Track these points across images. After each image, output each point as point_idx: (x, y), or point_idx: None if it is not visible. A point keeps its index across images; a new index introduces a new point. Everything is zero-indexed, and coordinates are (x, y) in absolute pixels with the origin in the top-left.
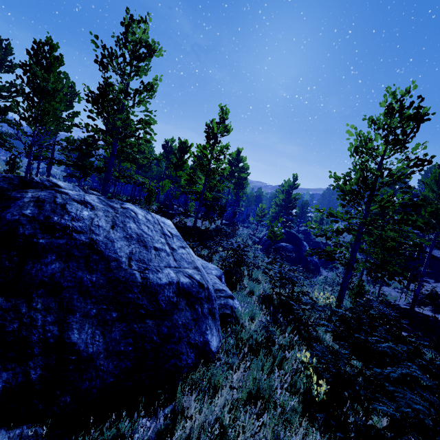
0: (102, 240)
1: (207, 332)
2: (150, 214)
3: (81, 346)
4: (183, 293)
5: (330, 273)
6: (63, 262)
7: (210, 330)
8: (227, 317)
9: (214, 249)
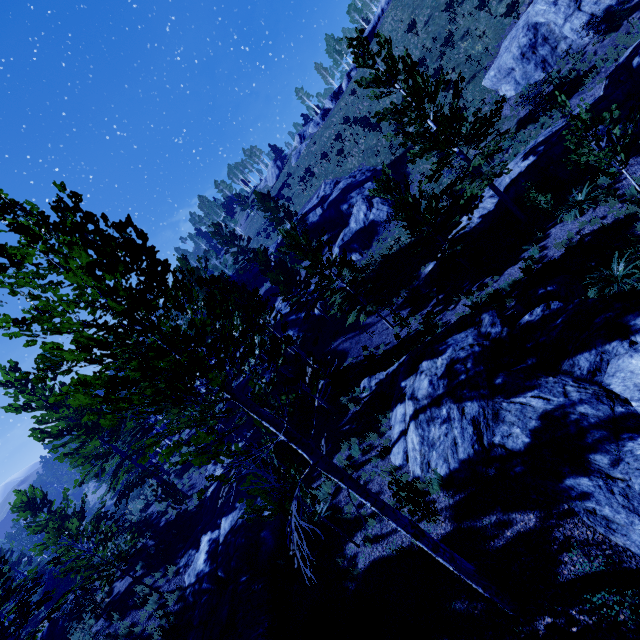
0: None
1: None
2: None
3: None
4: None
5: None
6: None
7: None
8: None
9: None
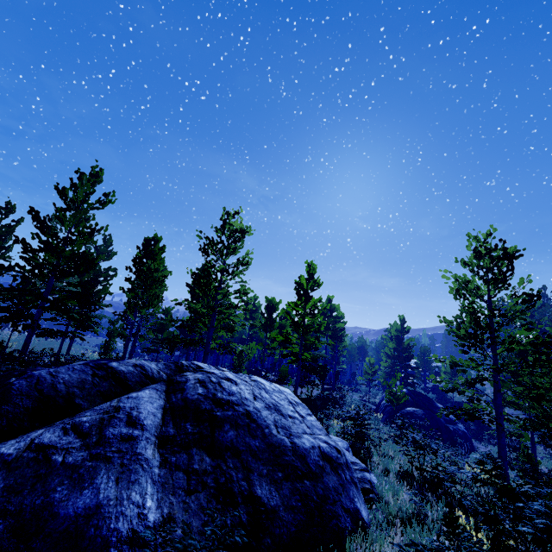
0: (252, 410)
1: (355, 499)
2: (273, 384)
3: (265, 499)
4: (326, 458)
5: (489, 447)
6: (235, 430)
7: (357, 498)
8: (368, 492)
9: (326, 422)
